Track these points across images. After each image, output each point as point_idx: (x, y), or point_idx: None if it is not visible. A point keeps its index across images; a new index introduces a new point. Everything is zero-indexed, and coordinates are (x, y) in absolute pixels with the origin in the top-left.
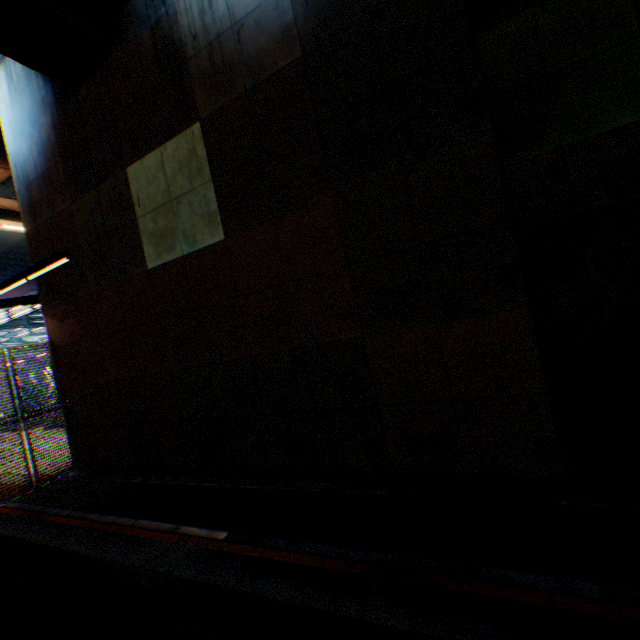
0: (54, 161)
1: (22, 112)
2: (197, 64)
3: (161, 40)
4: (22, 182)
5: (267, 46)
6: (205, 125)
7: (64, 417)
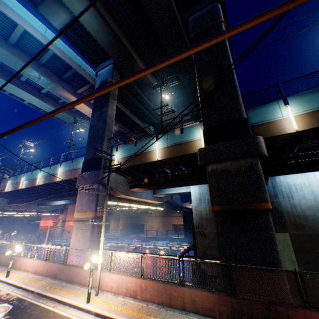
0: None
1: (203, 197)
2: (287, 218)
3: (272, 206)
4: (197, 215)
5: (316, 225)
6: (290, 234)
7: None
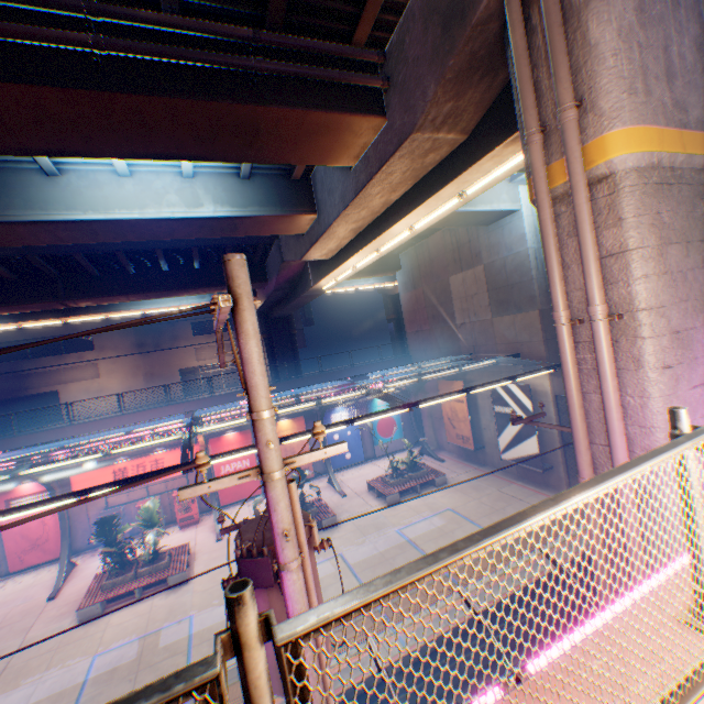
0: None
1: None
2: None
3: None
4: (539, 272)
5: None
6: None
7: (564, 453)
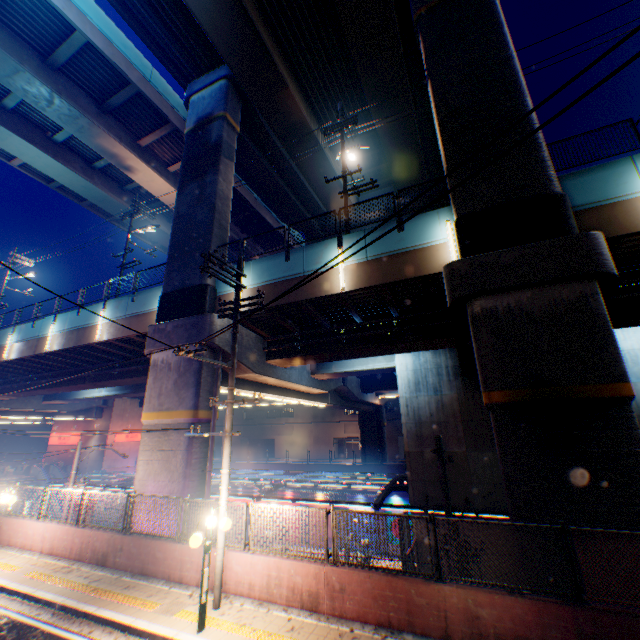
0: (451, 418)
1: (423, 378)
2: None
3: None
4: (410, 417)
5: None
6: None
7: None
